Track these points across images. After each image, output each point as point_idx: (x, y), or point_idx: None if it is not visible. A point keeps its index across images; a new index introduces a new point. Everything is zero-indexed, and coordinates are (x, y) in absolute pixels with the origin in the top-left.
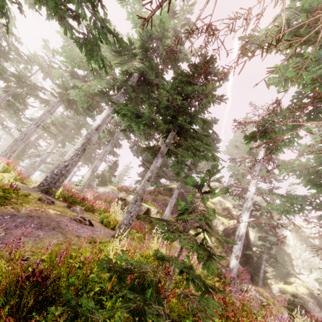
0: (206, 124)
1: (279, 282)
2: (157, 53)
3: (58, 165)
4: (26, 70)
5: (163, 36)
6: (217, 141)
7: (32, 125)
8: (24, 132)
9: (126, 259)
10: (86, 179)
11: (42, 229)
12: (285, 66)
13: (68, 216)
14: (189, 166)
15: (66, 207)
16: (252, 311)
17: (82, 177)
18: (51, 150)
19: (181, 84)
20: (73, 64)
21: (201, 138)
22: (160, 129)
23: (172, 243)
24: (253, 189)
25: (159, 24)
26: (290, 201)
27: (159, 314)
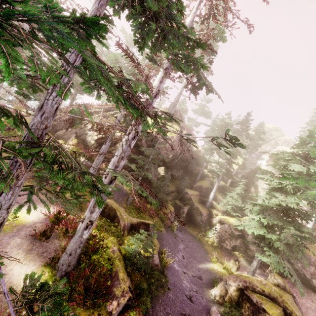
0: None
1: (229, 214)
2: None
3: None
4: None
5: None
6: None
7: None
8: None
9: None
10: None
11: None
12: None
13: None
14: None
15: None
16: None
17: None
18: None
19: None
20: None
21: None
22: None
23: None
24: None
25: None
26: None
27: None
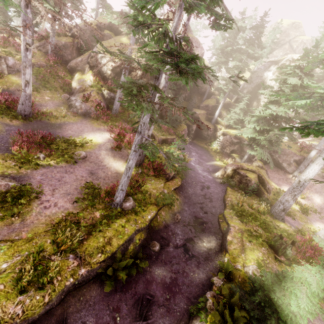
0: None
1: (231, 127)
2: None
3: None
4: None
5: None
6: None
7: None
8: None
9: None
10: None
11: None
12: None
13: None
14: None
15: None
16: None
17: None
18: None
19: None
20: None
21: None
22: None
23: None
24: None
25: None
26: None
27: None
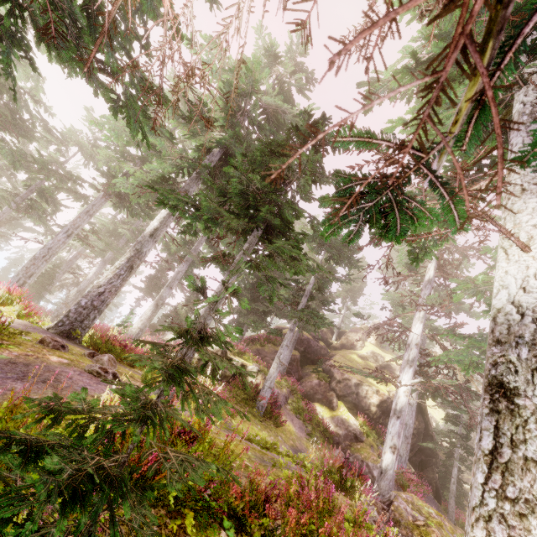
0: (299, 215)
1: None
2: (248, 116)
3: (87, 292)
4: (58, 153)
5: (254, 90)
6: (354, 249)
7: (61, 234)
8: (47, 245)
9: (83, 399)
10: (145, 319)
11: (24, 381)
12: (405, 120)
13: (80, 367)
14: (311, 293)
15: (87, 355)
16: (371, 525)
17: (130, 313)
18: (94, 274)
19: (265, 157)
20: (121, 140)
21: (299, 239)
22: (232, 227)
23: (282, 424)
24: (419, 329)
25: (246, 73)
26: (476, 345)
27: (84, 461)
